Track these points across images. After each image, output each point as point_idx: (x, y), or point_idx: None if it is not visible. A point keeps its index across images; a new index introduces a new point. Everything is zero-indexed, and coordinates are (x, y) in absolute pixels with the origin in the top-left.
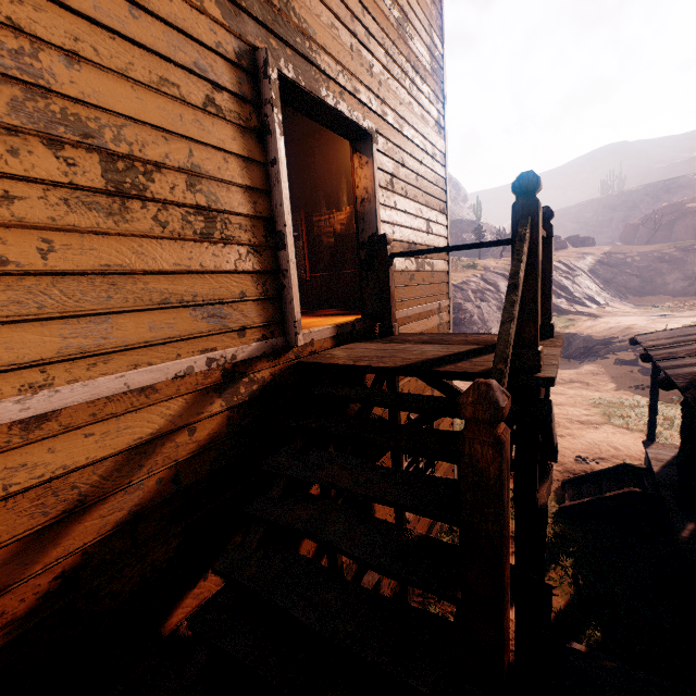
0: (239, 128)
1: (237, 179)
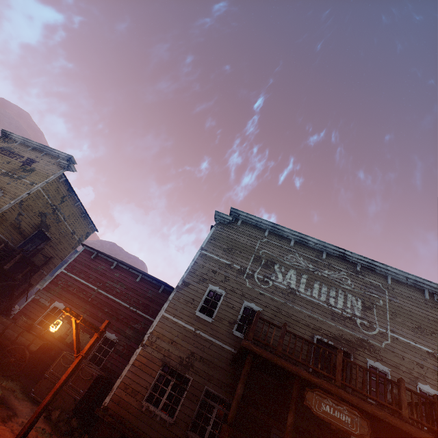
0: (33, 230)
1: (27, 232)
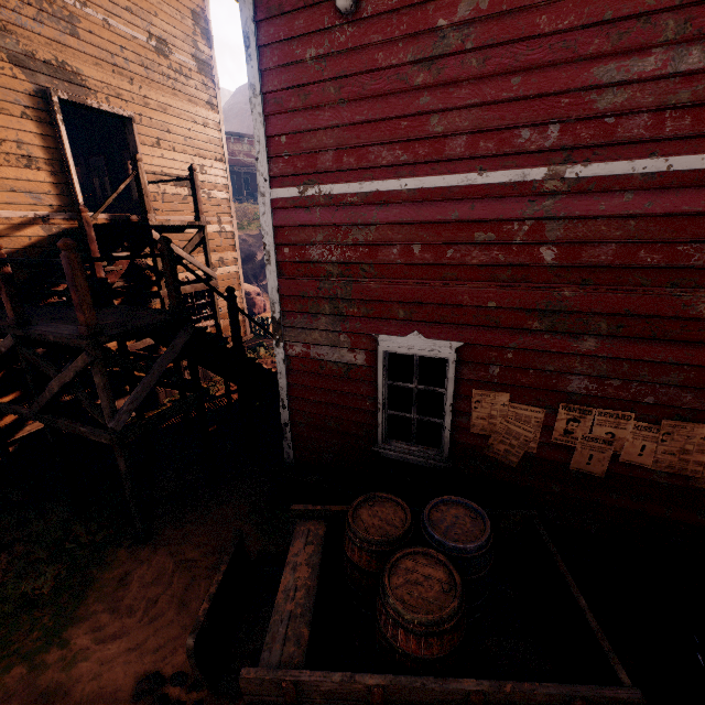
0: (41, 123)
1: (42, 144)
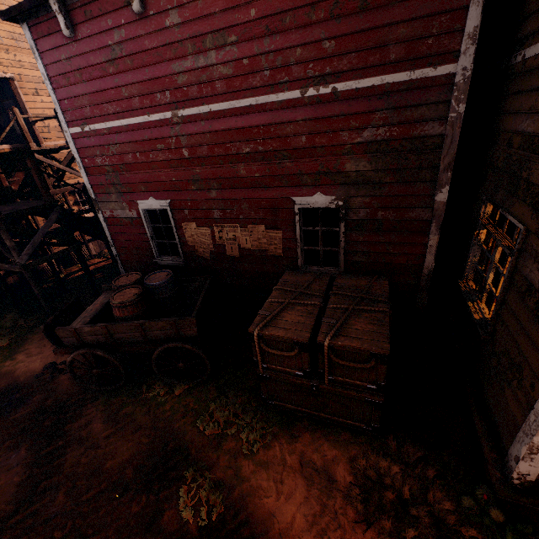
0: None
1: None
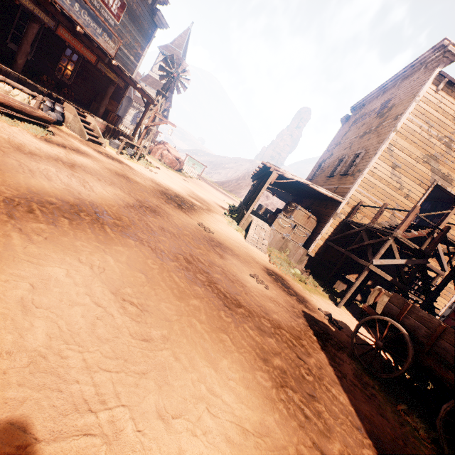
0: (422, 188)
1: (415, 194)
